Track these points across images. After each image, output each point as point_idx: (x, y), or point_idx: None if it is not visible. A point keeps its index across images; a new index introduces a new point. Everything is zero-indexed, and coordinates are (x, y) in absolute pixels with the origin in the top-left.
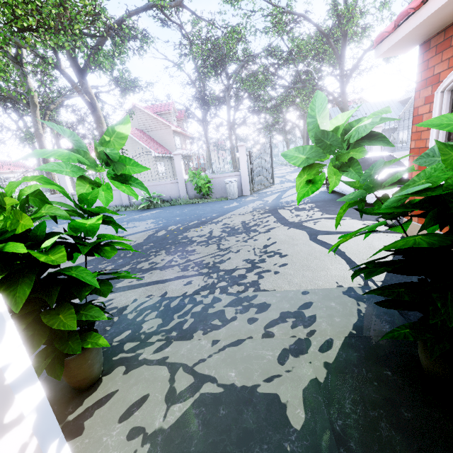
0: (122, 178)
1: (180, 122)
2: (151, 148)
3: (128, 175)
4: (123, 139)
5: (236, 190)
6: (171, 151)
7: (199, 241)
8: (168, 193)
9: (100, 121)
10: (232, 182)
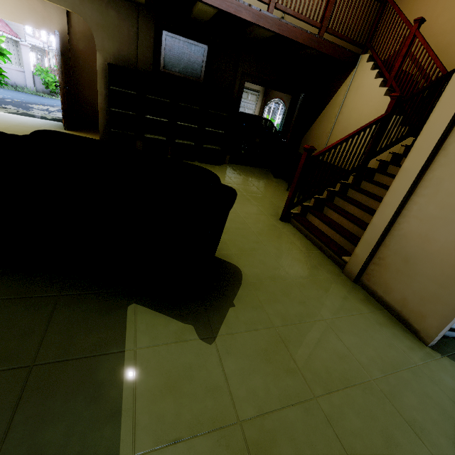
0: (1, 54)
1: None
2: None
3: (3, 53)
4: (2, 41)
5: None
6: (18, 33)
7: (38, 109)
8: (13, 79)
9: None
10: None
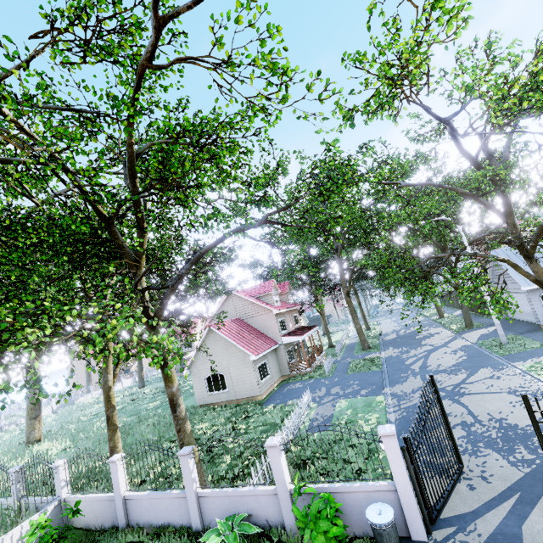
0: None
1: (283, 296)
2: (249, 349)
3: None
4: None
5: (397, 542)
6: (275, 339)
7: None
8: (262, 512)
9: (169, 378)
10: (385, 527)
